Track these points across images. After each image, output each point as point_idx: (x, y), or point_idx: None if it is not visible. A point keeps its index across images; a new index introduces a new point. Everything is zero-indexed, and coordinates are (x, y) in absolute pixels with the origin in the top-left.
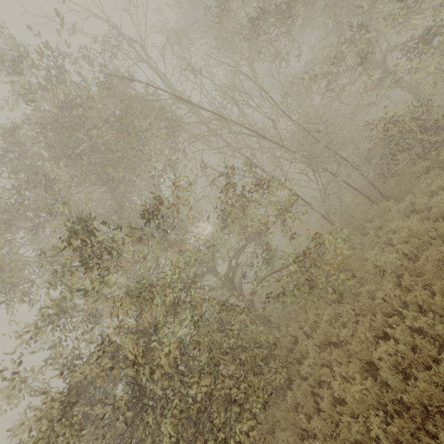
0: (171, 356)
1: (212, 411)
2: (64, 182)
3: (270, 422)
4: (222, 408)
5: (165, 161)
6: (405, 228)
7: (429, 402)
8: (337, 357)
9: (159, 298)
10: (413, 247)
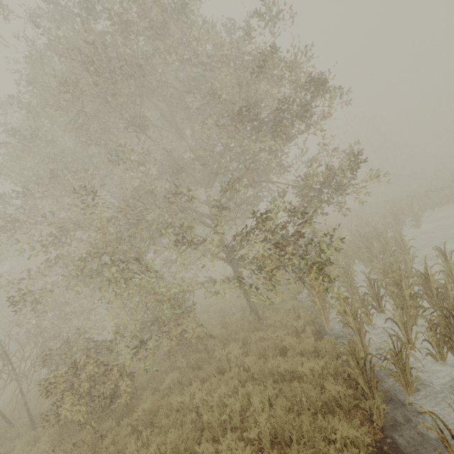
0: None
1: None
2: None
3: None
4: None
5: None
6: None
7: None
8: None
9: None
10: None
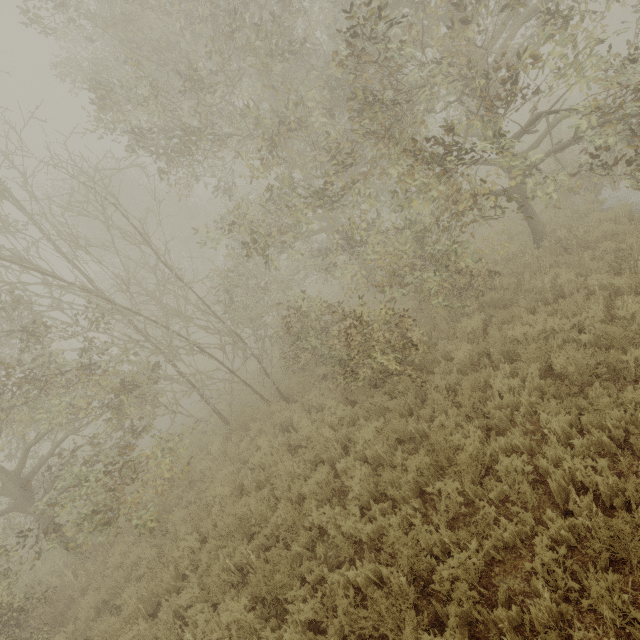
0: None
1: None
2: None
3: None
4: None
5: None
6: (259, 452)
7: None
8: (99, 633)
9: None
10: (258, 478)
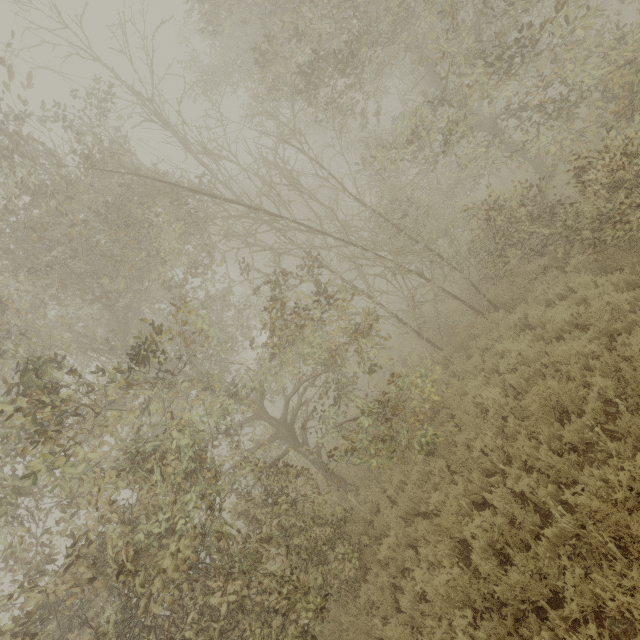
0: (177, 558)
1: (242, 628)
2: (34, 296)
3: (336, 631)
4: (258, 622)
5: (184, 264)
6: (513, 352)
7: (522, 596)
8: (425, 534)
9: (159, 475)
10: (523, 377)
